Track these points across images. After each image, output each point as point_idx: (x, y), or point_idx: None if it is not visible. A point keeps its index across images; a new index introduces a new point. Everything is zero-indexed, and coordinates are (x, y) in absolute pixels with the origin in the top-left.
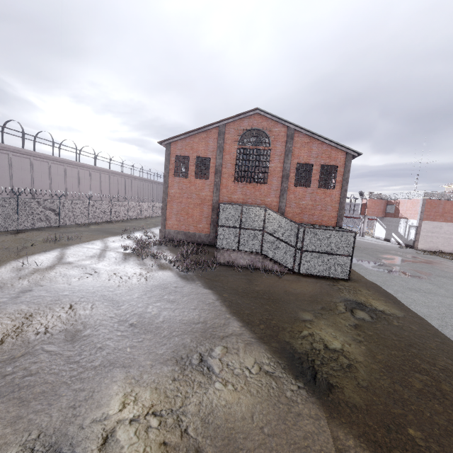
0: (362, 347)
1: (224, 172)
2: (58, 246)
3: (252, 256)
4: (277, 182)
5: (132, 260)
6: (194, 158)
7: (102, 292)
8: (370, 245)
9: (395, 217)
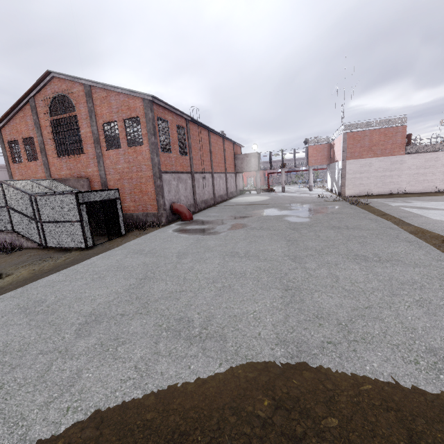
0: None
1: (47, 149)
2: None
3: (9, 235)
4: (92, 150)
5: None
6: (21, 140)
7: None
8: (285, 199)
9: (333, 162)
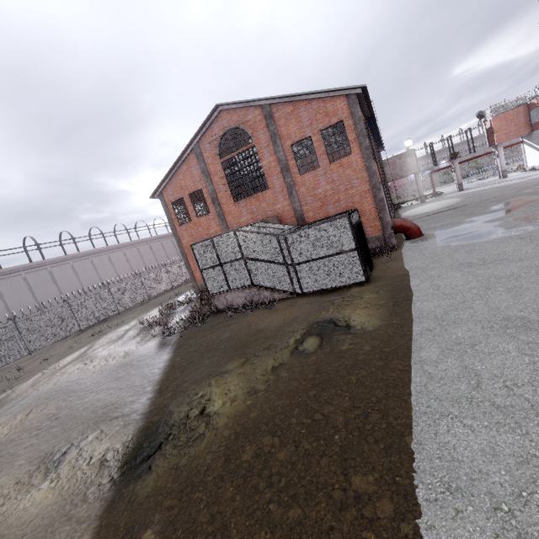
0: (247, 402)
1: (220, 197)
2: (97, 338)
3: (246, 291)
4: (279, 181)
5: (140, 335)
6: (187, 197)
7: (68, 387)
8: (498, 191)
9: None
